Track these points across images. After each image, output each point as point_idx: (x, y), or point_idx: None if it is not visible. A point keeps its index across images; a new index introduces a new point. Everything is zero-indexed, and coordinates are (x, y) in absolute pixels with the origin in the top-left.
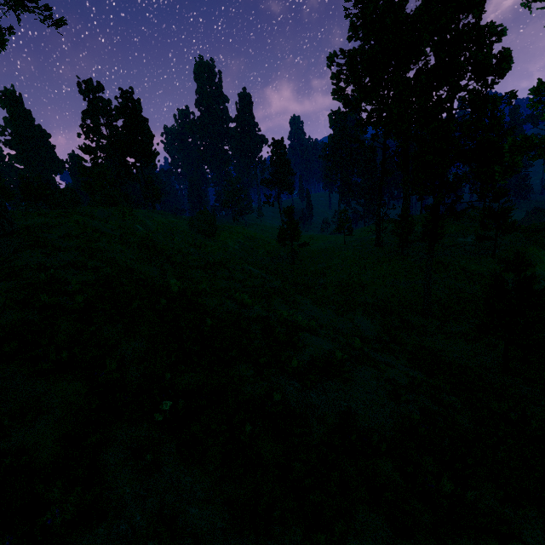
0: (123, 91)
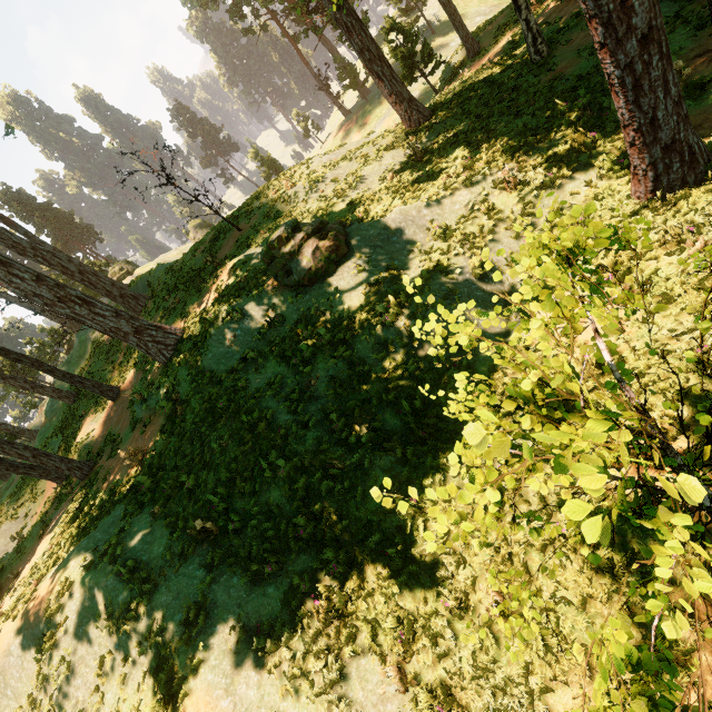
0: (0, 194)
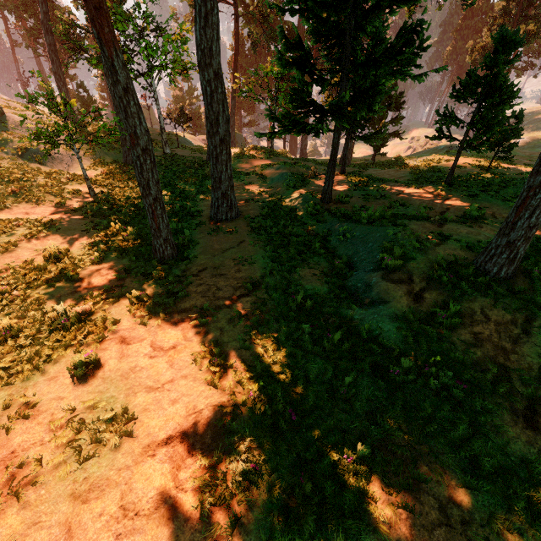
0: None
